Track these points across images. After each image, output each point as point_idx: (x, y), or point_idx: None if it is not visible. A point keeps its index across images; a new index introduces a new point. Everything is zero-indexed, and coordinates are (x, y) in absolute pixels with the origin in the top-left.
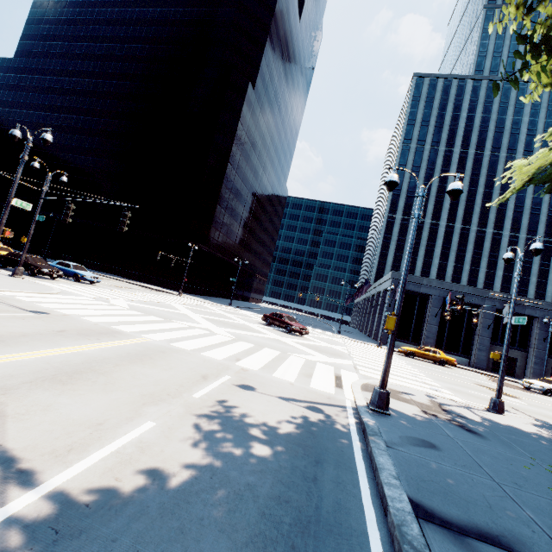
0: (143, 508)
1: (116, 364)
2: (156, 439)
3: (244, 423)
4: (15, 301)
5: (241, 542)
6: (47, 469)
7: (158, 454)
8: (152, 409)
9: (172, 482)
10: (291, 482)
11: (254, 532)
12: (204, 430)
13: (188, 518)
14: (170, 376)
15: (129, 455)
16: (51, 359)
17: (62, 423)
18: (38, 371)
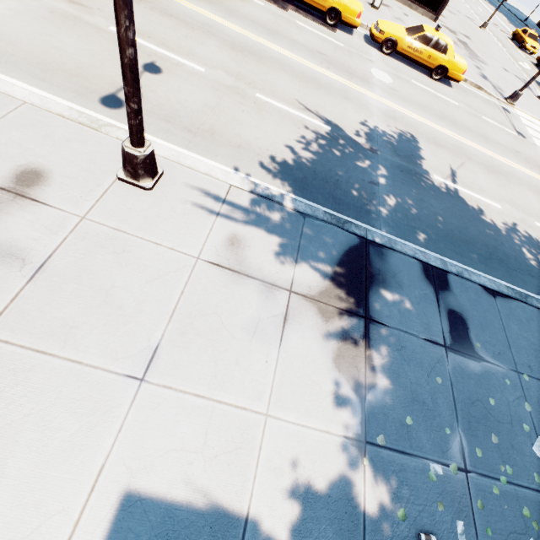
0: (468, 210)
1: (520, 183)
2: (493, 209)
3: (539, 248)
4: (516, 121)
5: (480, 238)
6: (458, 184)
7: (487, 211)
8: (506, 205)
9: (481, 217)
10: (519, 262)
11: (486, 242)
12: (515, 228)
13: (475, 223)
14: (539, 209)
15: (479, 203)
16: (495, 160)
17: (473, 180)
18: (485, 161)
